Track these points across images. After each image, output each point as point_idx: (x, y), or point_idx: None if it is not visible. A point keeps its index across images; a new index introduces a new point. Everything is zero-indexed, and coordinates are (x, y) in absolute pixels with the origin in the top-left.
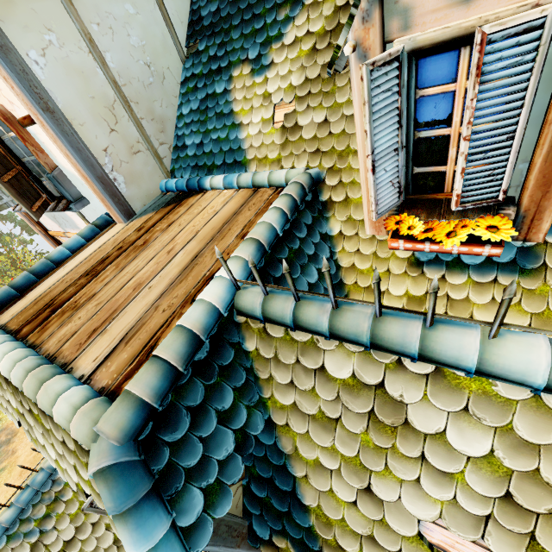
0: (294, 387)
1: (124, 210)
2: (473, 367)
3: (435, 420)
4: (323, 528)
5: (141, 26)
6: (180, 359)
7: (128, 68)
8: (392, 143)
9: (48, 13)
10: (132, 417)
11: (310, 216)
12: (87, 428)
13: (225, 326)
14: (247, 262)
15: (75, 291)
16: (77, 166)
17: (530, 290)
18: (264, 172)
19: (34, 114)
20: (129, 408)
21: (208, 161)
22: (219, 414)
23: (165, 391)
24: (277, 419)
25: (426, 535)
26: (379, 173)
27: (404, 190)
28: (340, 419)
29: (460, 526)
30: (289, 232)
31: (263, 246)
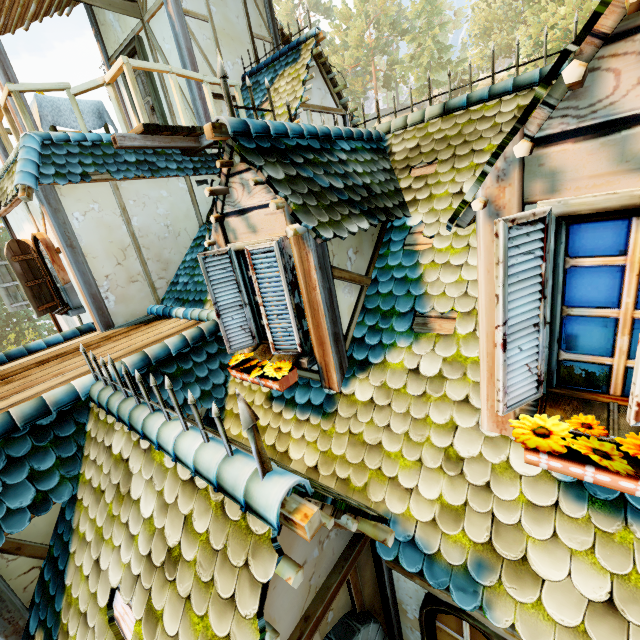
0: (95, 463)
1: (105, 322)
2: (155, 440)
3: (140, 487)
4: (66, 610)
5: (170, 203)
6: (22, 416)
7: (150, 227)
8: (237, 301)
9: (99, 193)
10: None
11: (216, 347)
12: None
13: (79, 407)
14: (126, 366)
15: (20, 372)
16: (78, 283)
17: (324, 430)
18: (208, 310)
19: (62, 247)
20: None
21: (185, 296)
22: (32, 471)
23: None
24: (79, 493)
25: (115, 608)
26: (227, 319)
27: (257, 335)
28: (105, 491)
29: (126, 589)
30: (186, 355)
31: (149, 358)
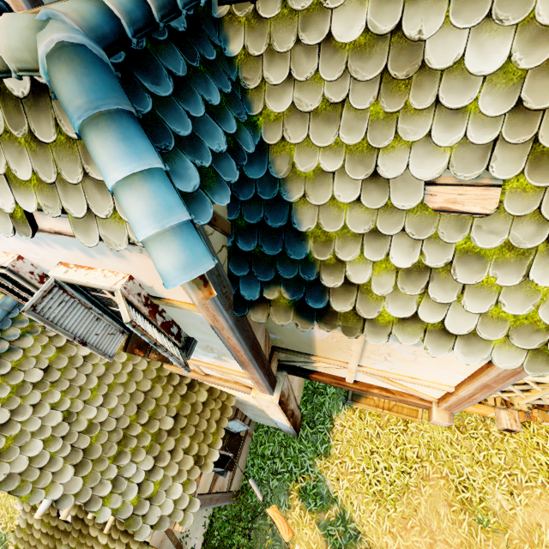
0: (292, 82)
1: None
2: None
3: (455, 46)
4: (321, 249)
5: None
6: None
7: None
8: None
9: None
10: (96, 16)
11: None
12: (25, 21)
13: (203, 18)
14: None
15: None
16: None
17: None
18: None
19: None
20: (91, 4)
21: None
22: (206, 104)
23: (137, 22)
24: (270, 138)
25: (429, 203)
26: None
27: None
28: (347, 100)
29: (467, 166)
30: None
31: None
